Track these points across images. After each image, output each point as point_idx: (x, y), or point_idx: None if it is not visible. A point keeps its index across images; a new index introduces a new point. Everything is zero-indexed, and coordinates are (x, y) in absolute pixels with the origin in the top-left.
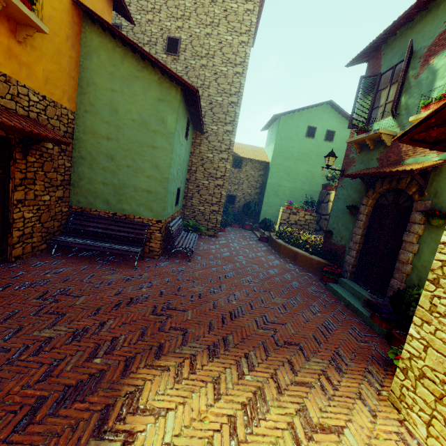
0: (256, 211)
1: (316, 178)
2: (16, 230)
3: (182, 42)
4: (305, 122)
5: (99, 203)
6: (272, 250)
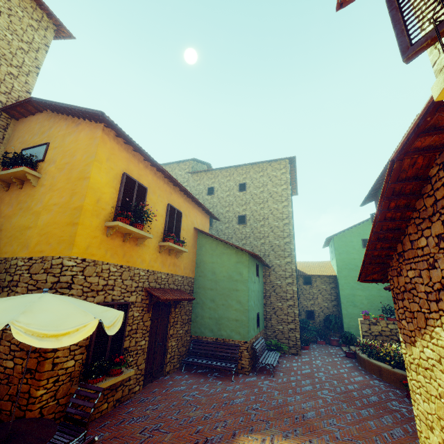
0: (338, 324)
1: None
2: (168, 353)
3: (247, 216)
4: (357, 236)
5: (207, 331)
6: (359, 366)
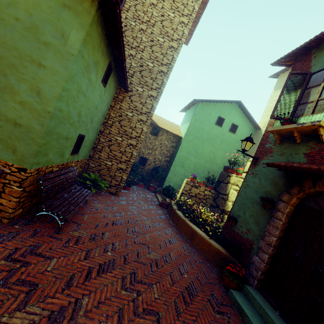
0: (163, 176)
1: (217, 160)
2: None
3: (127, 2)
4: (217, 112)
5: None
6: (170, 220)
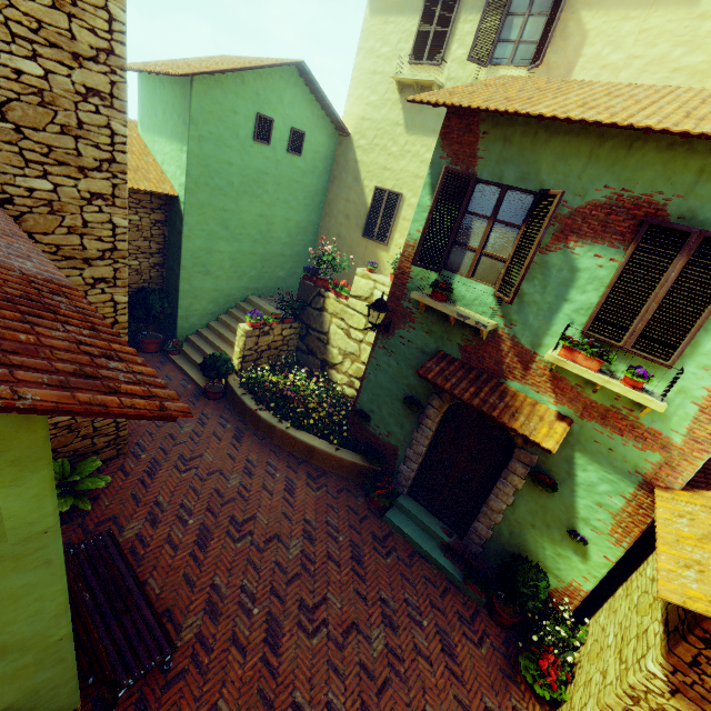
0: (167, 312)
1: (276, 230)
2: None
3: None
4: (251, 101)
5: None
6: (254, 432)
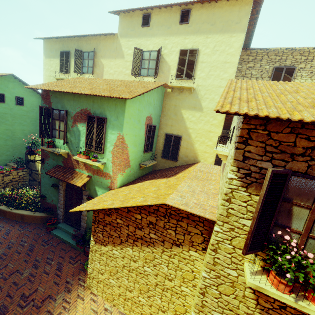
0: None
1: (17, 134)
2: None
3: None
4: None
5: None
6: None
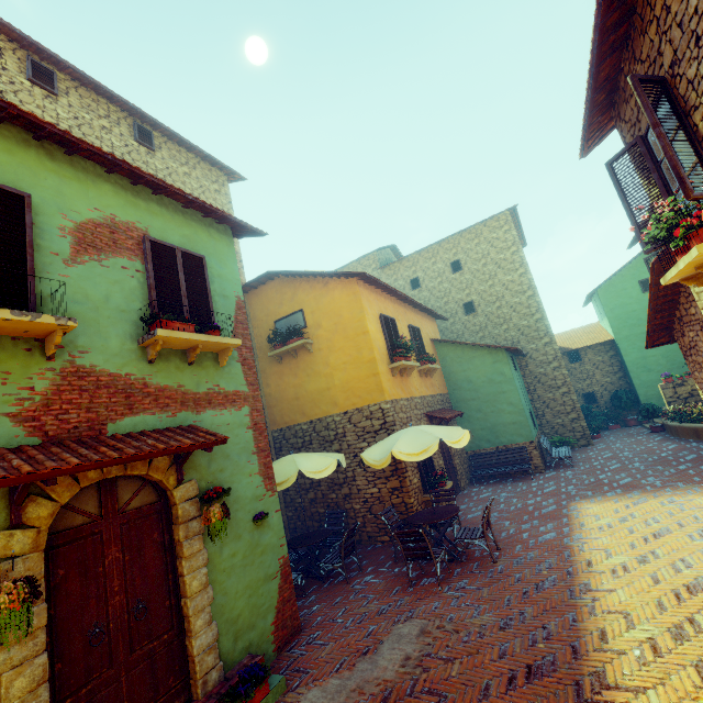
0: (632, 399)
1: None
2: (458, 471)
3: (475, 301)
4: (631, 280)
5: (483, 443)
6: (670, 437)
